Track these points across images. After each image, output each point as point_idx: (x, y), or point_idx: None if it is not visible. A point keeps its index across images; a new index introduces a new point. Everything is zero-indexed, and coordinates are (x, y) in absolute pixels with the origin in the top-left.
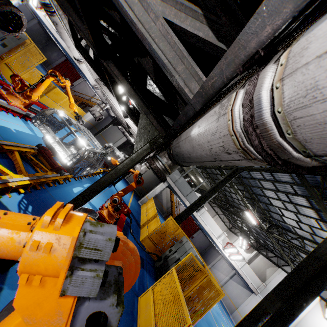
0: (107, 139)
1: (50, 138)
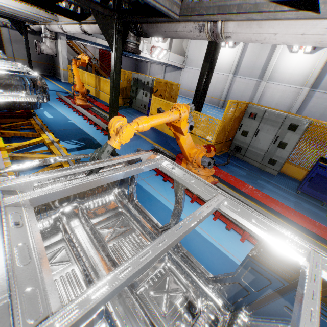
0: None
1: (1, 97)
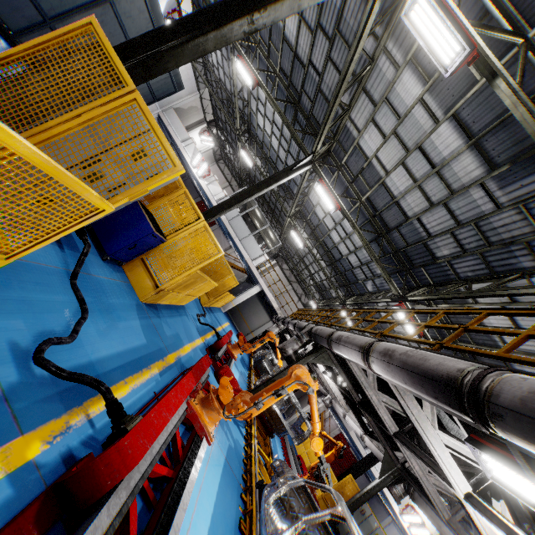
0: (248, 322)
1: (281, 415)
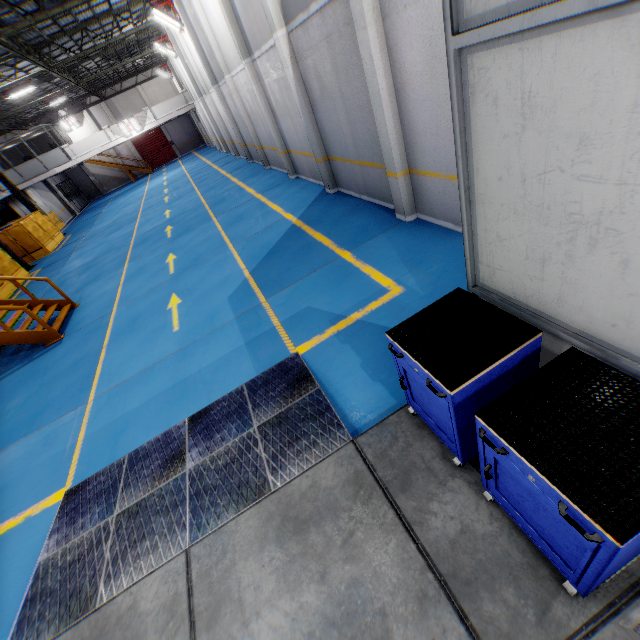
0: None
1: None
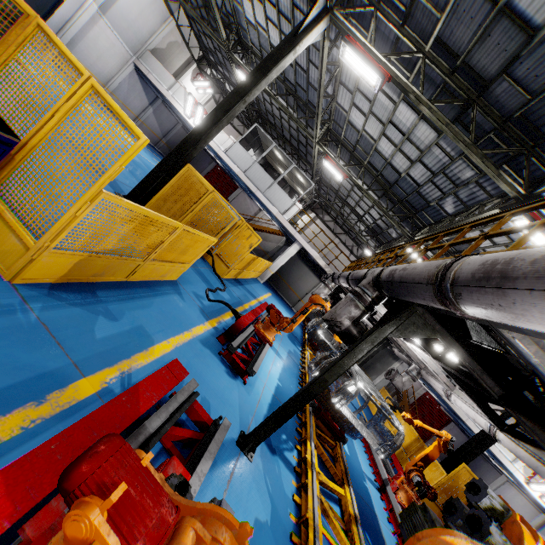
0: (295, 289)
1: (351, 416)
